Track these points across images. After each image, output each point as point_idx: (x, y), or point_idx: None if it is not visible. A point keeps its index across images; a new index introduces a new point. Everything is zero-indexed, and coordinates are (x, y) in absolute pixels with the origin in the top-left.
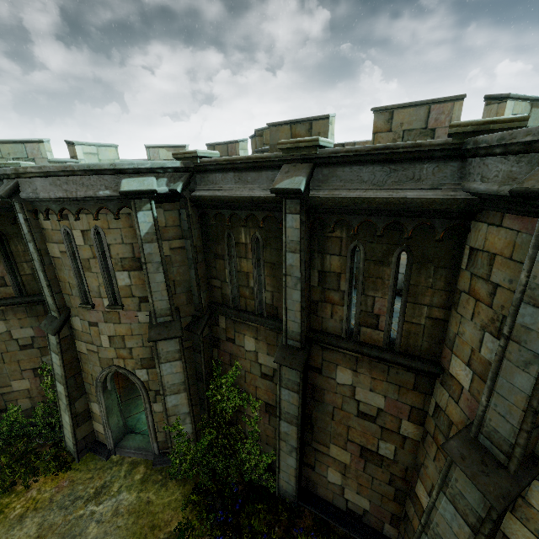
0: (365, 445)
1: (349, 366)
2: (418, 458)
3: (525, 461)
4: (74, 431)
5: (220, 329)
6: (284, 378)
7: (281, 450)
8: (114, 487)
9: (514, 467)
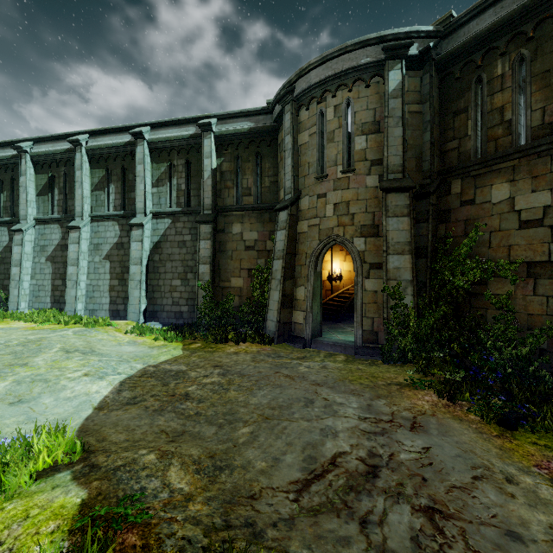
0: None
1: None
2: None
3: None
4: (280, 308)
5: (451, 197)
6: None
7: None
8: (315, 359)
9: None
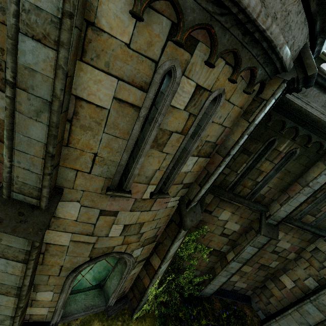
0: (264, 264)
1: (285, 231)
2: (287, 266)
3: None
4: None
5: None
6: (256, 241)
7: (220, 275)
8: None
9: None
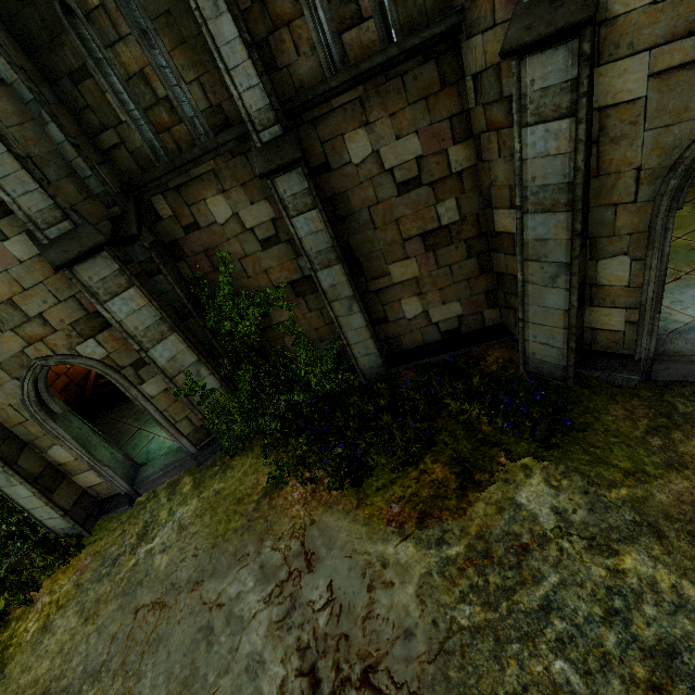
0: (425, 229)
1: (358, 123)
2: (483, 188)
3: None
4: (49, 499)
5: (167, 223)
6: (287, 200)
7: (339, 318)
8: (161, 517)
9: None
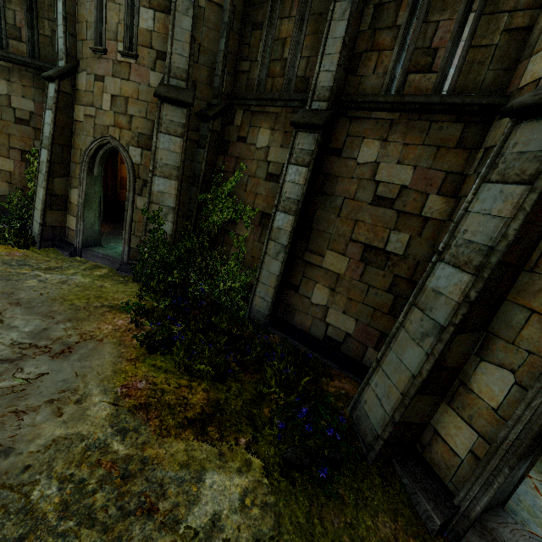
0: (371, 243)
1: (379, 136)
2: (437, 243)
3: None
4: (45, 209)
5: (233, 128)
6: (296, 150)
7: (267, 255)
8: (69, 271)
9: None
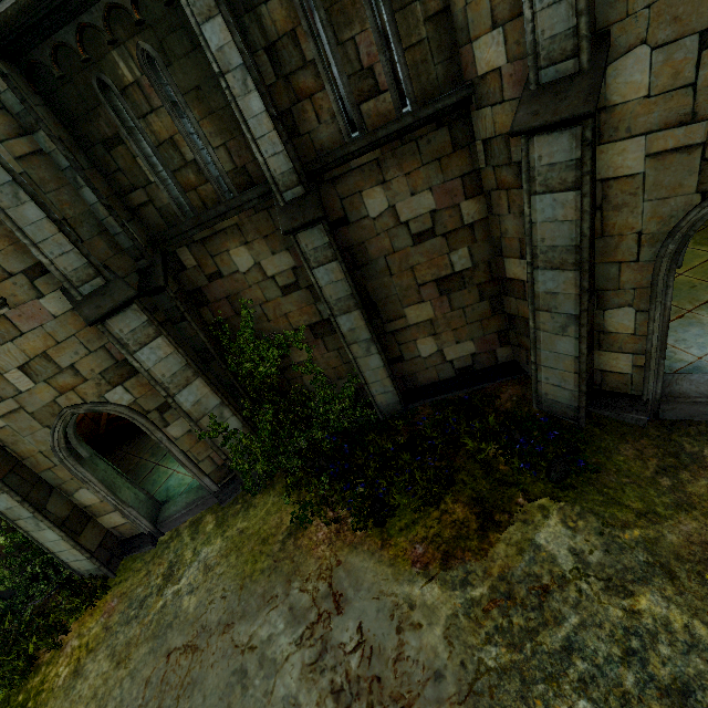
0: (439, 275)
1: (375, 181)
2: (494, 239)
3: (593, 46)
4: (76, 542)
5: (191, 272)
6: (309, 253)
7: (358, 359)
8: (186, 556)
9: (587, 56)
